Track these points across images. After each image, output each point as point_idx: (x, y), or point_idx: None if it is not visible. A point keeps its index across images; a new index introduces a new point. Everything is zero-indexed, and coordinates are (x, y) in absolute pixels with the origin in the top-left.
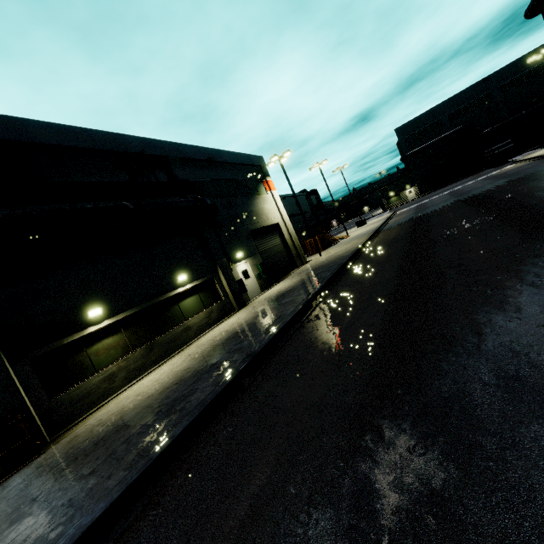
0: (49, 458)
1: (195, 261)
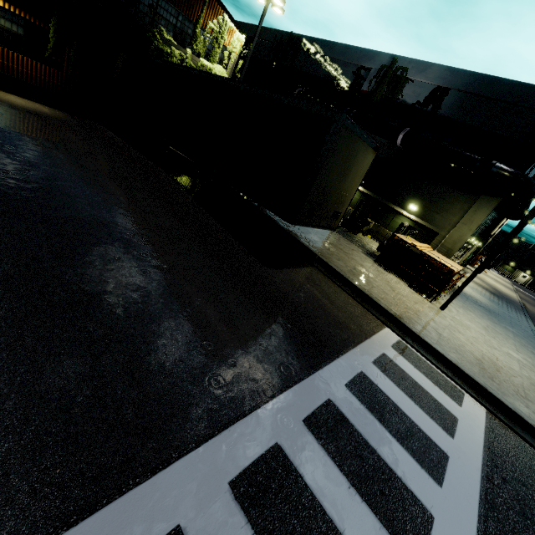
0: (465, 296)
1: (481, 236)
